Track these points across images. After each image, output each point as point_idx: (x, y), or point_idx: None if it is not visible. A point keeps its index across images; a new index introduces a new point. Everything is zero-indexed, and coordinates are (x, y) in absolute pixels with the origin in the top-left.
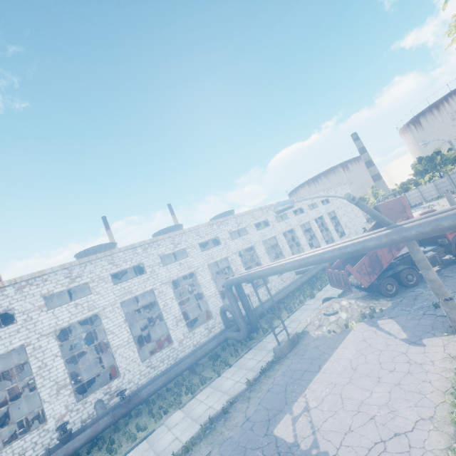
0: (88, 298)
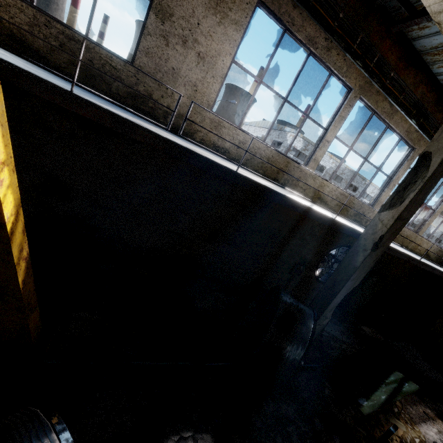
0: (338, 184)
